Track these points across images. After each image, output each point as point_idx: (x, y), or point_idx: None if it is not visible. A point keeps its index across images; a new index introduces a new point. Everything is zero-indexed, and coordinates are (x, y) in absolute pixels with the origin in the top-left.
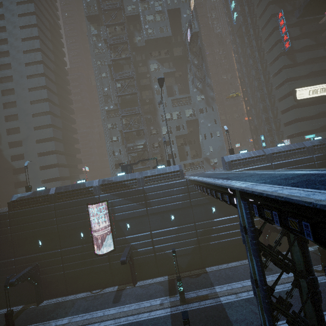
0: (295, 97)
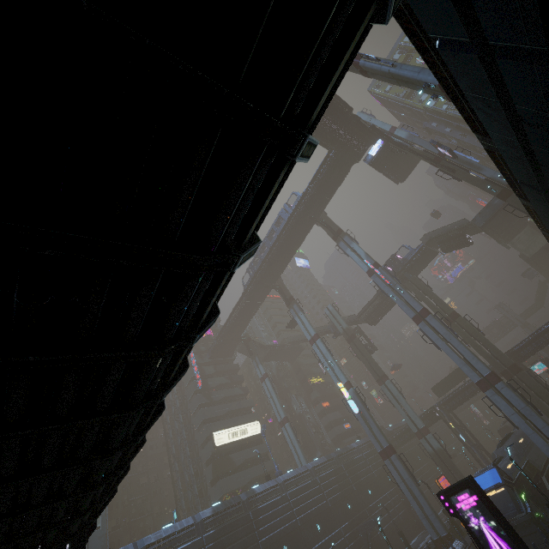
0: (214, 443)
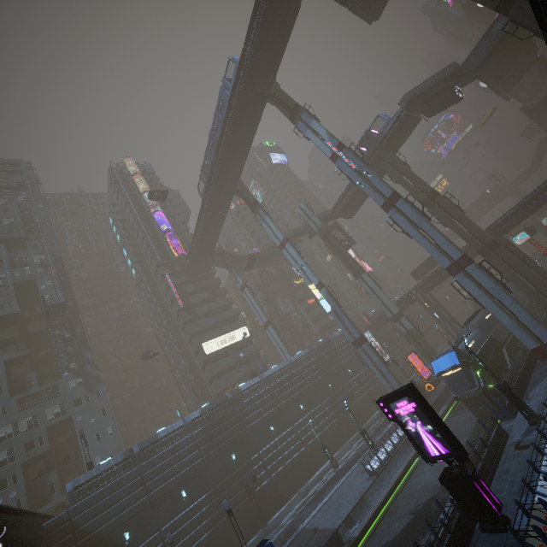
0: (204, 352)
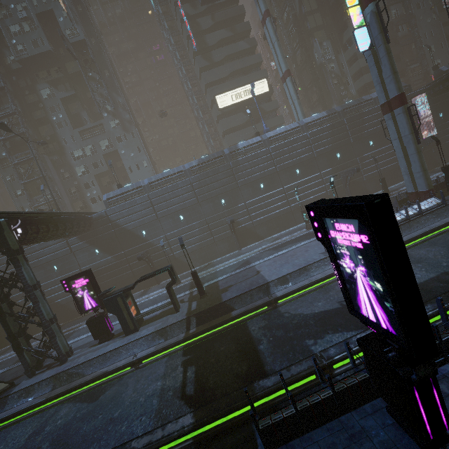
0: (217, 106)
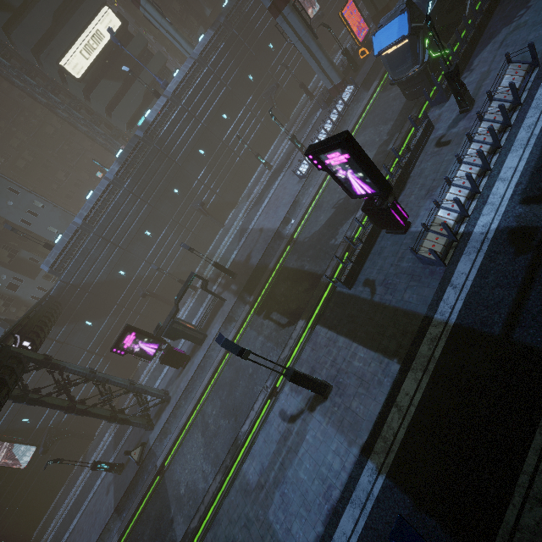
0: (73, 77)
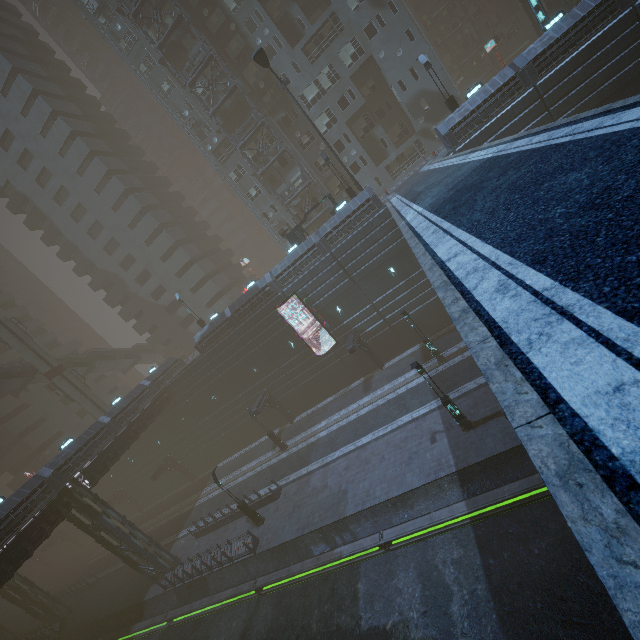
0: None
